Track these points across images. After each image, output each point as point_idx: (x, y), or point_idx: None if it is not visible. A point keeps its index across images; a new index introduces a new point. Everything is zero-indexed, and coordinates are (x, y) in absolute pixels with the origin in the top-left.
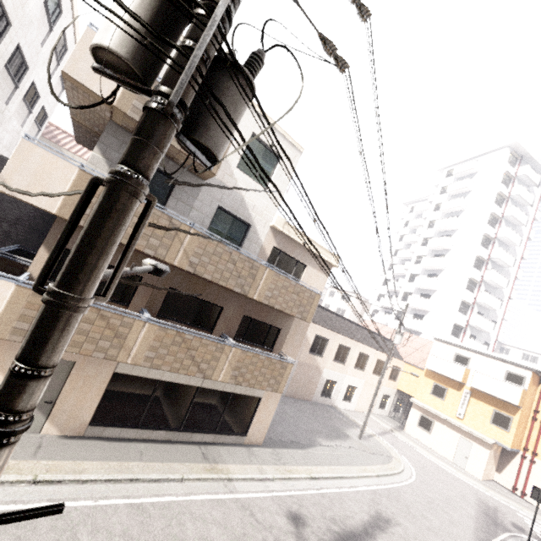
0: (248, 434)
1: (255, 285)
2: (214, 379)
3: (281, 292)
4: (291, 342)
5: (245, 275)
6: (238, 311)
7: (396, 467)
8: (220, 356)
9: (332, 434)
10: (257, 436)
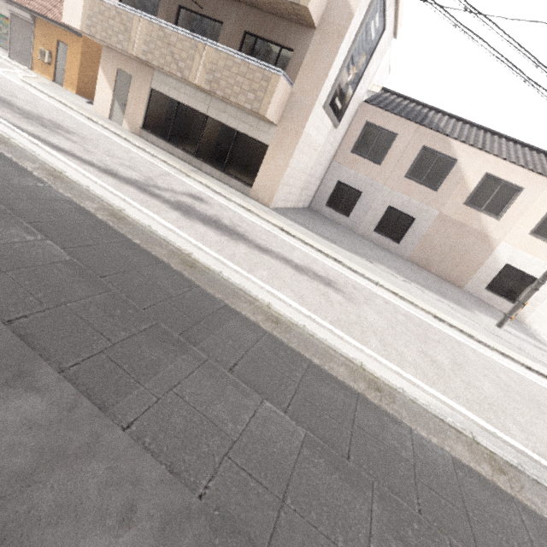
0: (254, 187)
1: None
2: (191, 81)
3: None
4: (309, 72)
5: None
6: (239, 26)
7: (542, 370)
8: (194, 55)
9: (429, 288)
10: (264, 194)
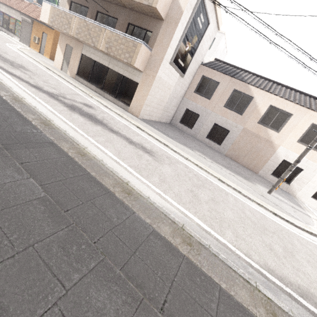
0: (130, 106)
1: None
2: (98, 48)
3: None
4: (160, 43)
5: None
6: (125, 20)
7: (285, 217)
8: (100, 34)
9: (228, 168)
10: (135, 110)
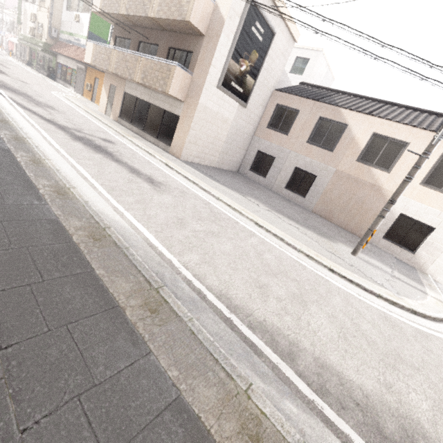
0: (172, 146)
1: (152, 6)
2: (134, 80)
3: (166, 3)
4: (201, 63)
5: (147, 2)
6: (166, 45)
7: (353, 277)
8: (136, 64)
9: (297, 221)
10: (177, 150)
